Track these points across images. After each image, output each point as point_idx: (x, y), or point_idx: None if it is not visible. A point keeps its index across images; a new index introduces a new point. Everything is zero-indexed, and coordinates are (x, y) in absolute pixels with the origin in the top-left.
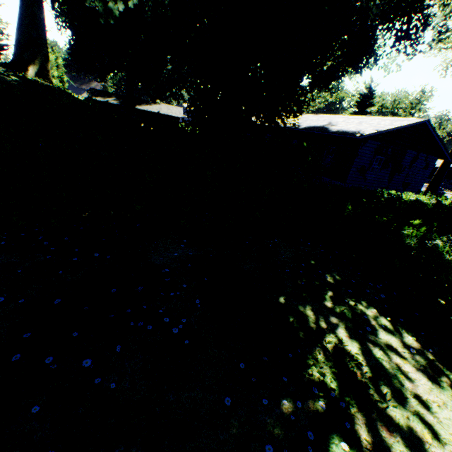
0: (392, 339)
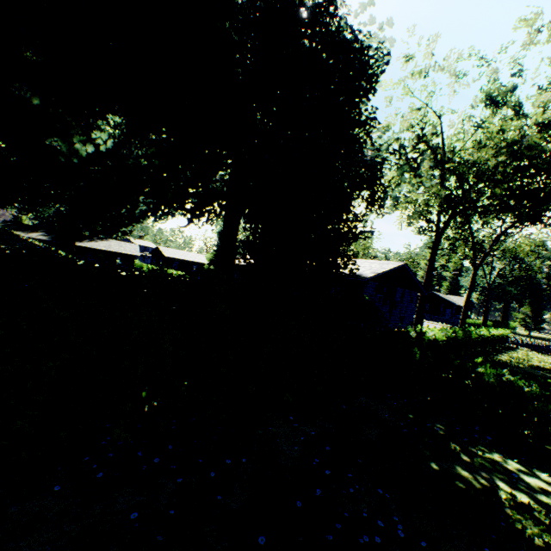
0: (535, 480)
